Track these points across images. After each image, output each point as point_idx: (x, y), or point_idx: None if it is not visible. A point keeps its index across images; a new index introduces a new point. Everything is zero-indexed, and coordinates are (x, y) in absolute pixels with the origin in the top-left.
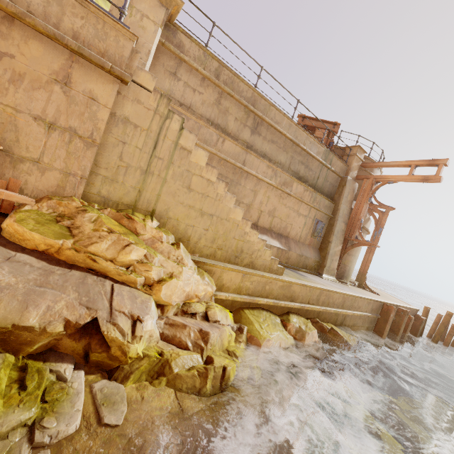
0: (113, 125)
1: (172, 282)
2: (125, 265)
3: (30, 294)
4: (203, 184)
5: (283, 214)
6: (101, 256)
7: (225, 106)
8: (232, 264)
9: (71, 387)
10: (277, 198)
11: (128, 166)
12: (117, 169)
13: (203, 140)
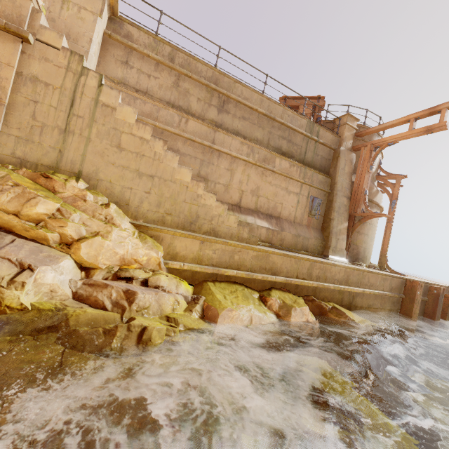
0: (21, 85)
1: (95, 241)
2: (33, 220)
3: None
4: (136, 143)
5: (269, 193)
6: (1, 209)
7: (185, 87)
8: (187, 231)
9: None
10: (258, 176)
11: (43, 125)
12: (31, 129)
13: (165, 122)
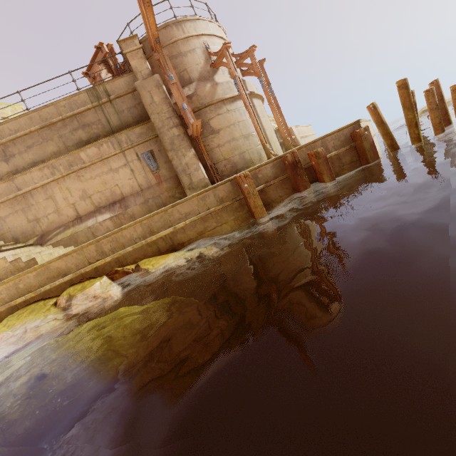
0: None
1: None
2: None
3: None
4: None
5: (98, 186)
6: None
7: None
8: None
9: None
10: (76, 181)
11: None
12: None
13: None
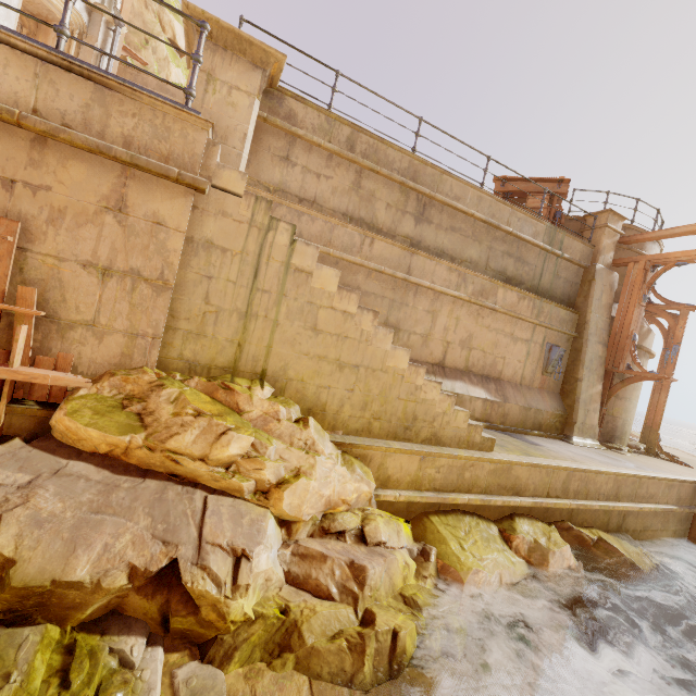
0: (191, 255)
1: (299, 484)
2: (223, 464)
3: (82, 527)
4: (338, 320)
5: (486, 343)
6: (185, 454)
7: (369, 188)
8: (400, 440)
9: (140, 679)
10: (471, 318)
11: (218, 310)
12: (203, 317)
13: (340, 247)
